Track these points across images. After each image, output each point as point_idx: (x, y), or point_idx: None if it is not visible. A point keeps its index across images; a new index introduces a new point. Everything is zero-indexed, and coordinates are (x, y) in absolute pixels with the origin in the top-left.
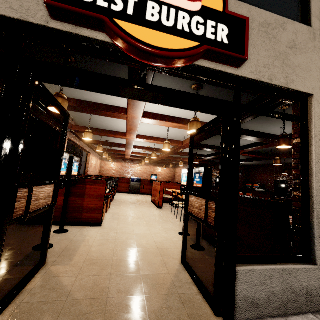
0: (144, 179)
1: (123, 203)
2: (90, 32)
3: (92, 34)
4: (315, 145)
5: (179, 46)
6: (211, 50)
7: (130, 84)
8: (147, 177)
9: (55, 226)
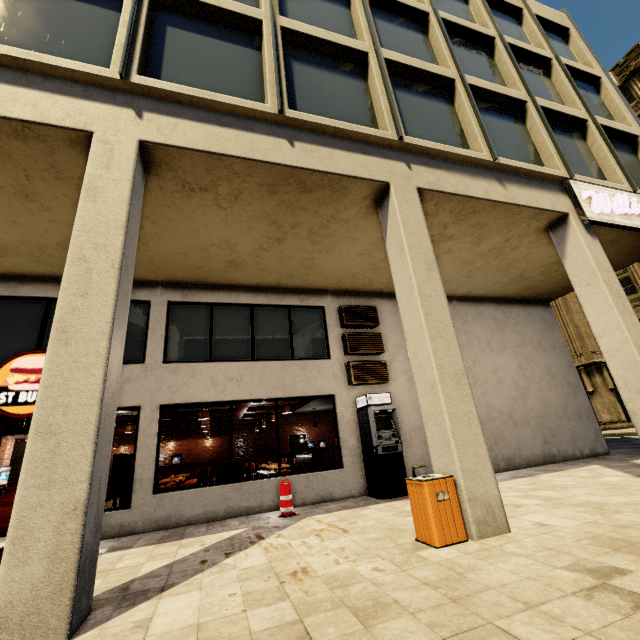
0: None
1: None
2: None
3: None
4: (138, 436)
5: None
6: None
7: (11, 433)
8: (184, 460)
9: None
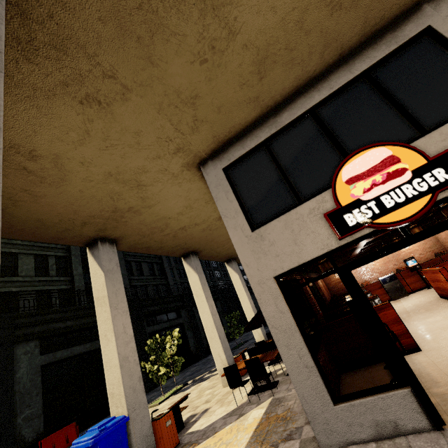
0: (392, 270)
1: (404, 316)
2: (360, 233)
3: (361, 233)
4: None
5: (420, 206)
6: (443, 190)
7: (406, 245)
8: (396, 265)
9: (377, 364)
